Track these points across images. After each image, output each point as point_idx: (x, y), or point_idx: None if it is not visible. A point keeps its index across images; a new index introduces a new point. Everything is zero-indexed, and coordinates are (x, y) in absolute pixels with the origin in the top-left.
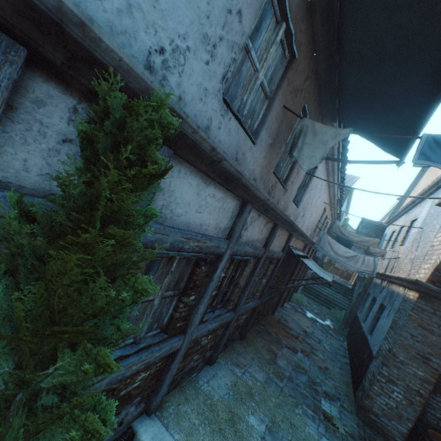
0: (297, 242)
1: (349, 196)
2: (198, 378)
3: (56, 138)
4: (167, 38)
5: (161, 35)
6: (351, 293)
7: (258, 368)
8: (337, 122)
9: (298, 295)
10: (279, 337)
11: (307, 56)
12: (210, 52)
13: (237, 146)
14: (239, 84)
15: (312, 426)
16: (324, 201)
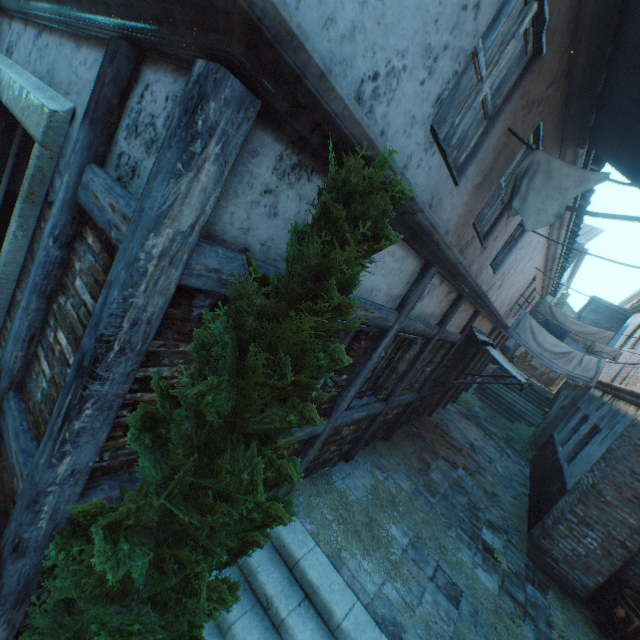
0: (483, 323)
1: (577, 260)
2: (331, 473)
3: (260, 189)
4: (383, 59)
5: (378, 57)
6: (550, 405)
7: (405, 476)
8: (585, 148)
9: (468, 396)
10: (435, 445)
11: (560, 49)
12: (428, 68)
13: (434, 189)
14: (453, 102)
15: (466, 553)
16: (535, 266)
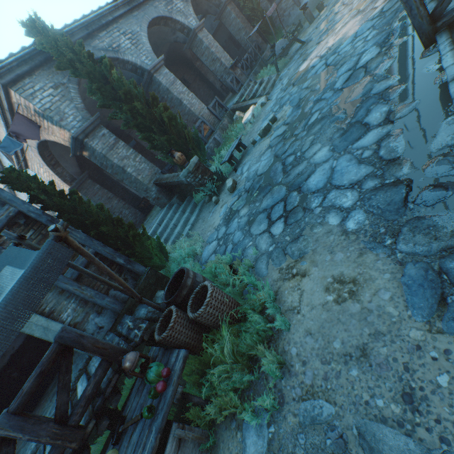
0: None
1: None
2: None
3: None
4: None
5: None
6: None
7: None
8: None
9: None
10: None
11: None
12: None
13: None
14: None
15: None
16: None
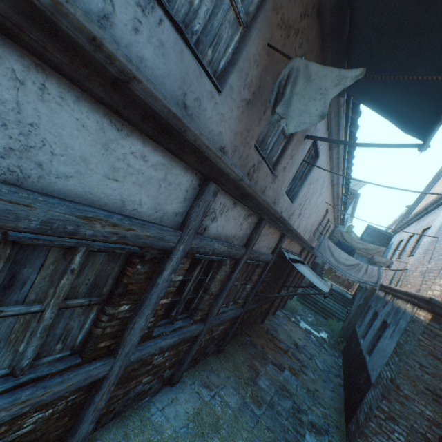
0: (292, 245)
1: (354, 201)
2: (150, 404)
3: None
4: None
5: None
6: (351, 303)
7: (233, 390)
8: (345, 96)
9: (292, 302)
10: (265, 350)
11: None
12: None
13: (183, 82)
14: None
15: None
16: (326, 201)
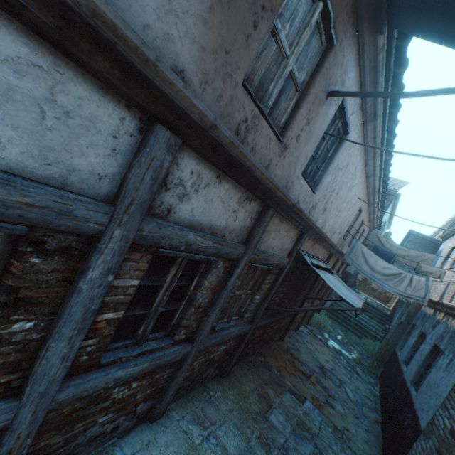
0: (316, 249)
1: (393, 203)
2: (115, 449)
3: None
4: None
5: None
6: (389, 320)
7: (235, 428)
8: (385, 32)
9: (319, 317)
10: (282, 374)
11: None
12: None
13: None
14: None
15: None
16: (359, 197)
